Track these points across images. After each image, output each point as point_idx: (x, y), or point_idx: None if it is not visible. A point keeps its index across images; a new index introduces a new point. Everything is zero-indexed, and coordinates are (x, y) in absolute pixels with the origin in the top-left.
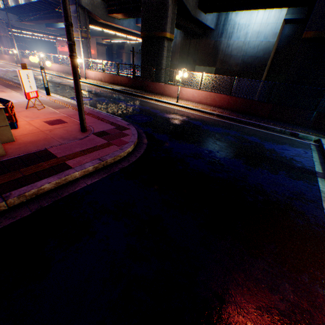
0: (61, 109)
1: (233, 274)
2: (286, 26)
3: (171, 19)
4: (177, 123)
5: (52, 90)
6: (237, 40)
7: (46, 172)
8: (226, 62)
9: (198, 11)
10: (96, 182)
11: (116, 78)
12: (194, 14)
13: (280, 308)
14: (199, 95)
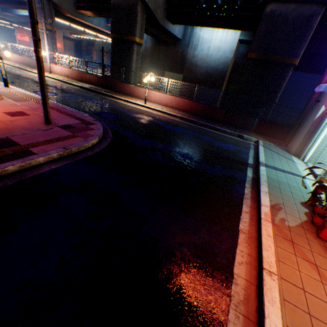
0: (23, 102)
1: (169, 226)
2: (241, 45)
3: (140, 25)
4: (143, 122)
5: (10, 82)
6: (201, 52)
7: (10, 156)
8: (192, 71)
9: (166, 22)
10: (60, 166)
11: (84, 76)
12: (163, 23)
13: (196, 243)
14: (166, 98)
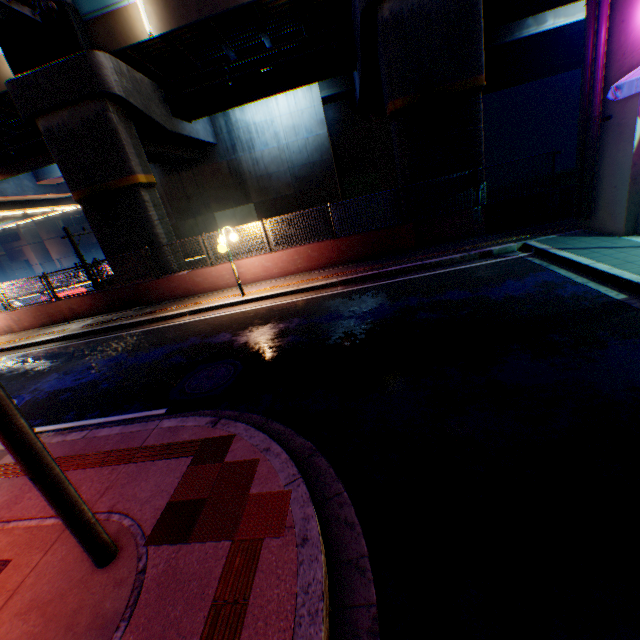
0: None
1: None
2: (327, 108)
3: (133, 147)
4: (300, 340)
5: None
6: (266, 148)
7: None
8: (268, 188)
9: (176, 122)
10: None
11: (53, 309)
12: (173, 127)
13: None
14: (276, 260)
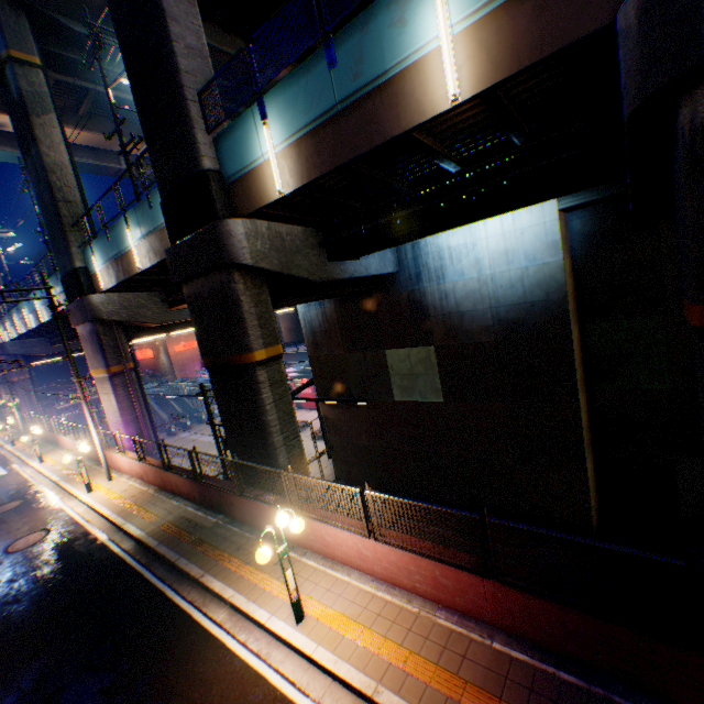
0: None
1: None
2: (572, 215)
3: (256, 316)
4: None
5: None
6: (460, 278)
7: None
8: (456, 329)
9: (333, 265)
10: None
11: (166, 476)
12: (324, 275)
13: None
14: (379, 553)
